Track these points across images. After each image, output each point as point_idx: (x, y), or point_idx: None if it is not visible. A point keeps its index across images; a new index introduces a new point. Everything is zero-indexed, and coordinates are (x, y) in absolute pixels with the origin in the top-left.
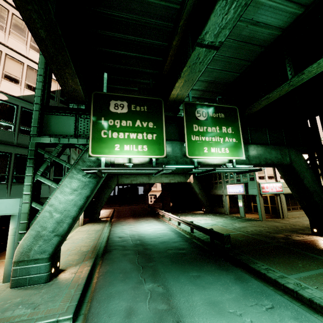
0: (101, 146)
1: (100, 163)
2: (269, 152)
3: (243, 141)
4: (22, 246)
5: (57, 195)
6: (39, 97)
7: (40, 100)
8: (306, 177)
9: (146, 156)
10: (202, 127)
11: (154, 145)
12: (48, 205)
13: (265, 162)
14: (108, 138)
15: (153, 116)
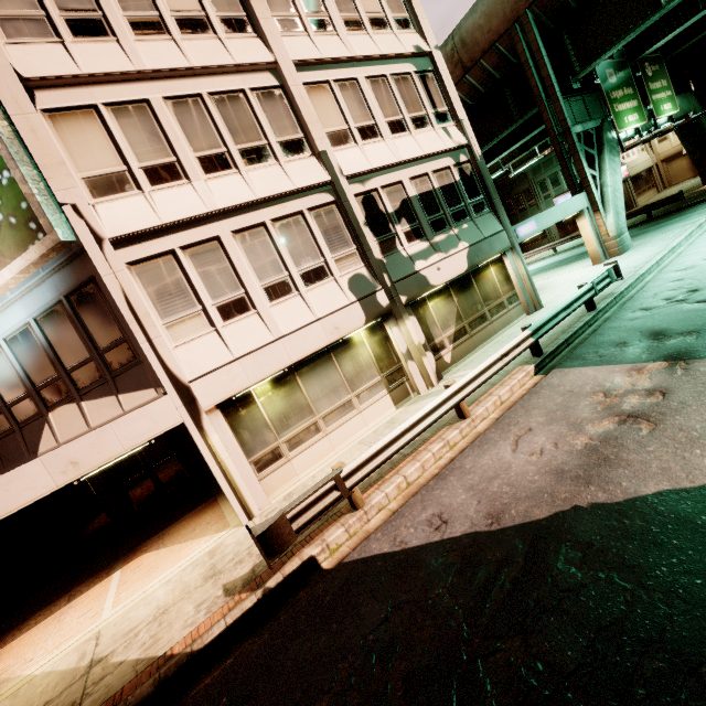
0: (619, 121)
1: (615, 142)
2: (682, 102)
3: (674, 93)
4: (614, 223)
5: (610, 177)
6: (555, 82)
7: (557, 86)
8: (704, 122)
9: (639, 124)
10: (653, 85)
11: (639, 112)
12: (610, 187)
13: (683, 114)
14: (619, 112)
15: (629, 81)
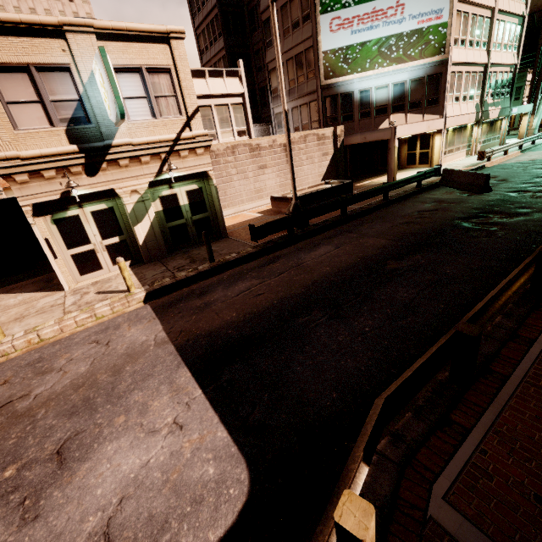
0: None
1: None
2: None
3: None
4: (536, 122)
5: None
6: None
7: None
8: None
9: None
10: None
11: None
12: None
13: None
14: None
15: None
